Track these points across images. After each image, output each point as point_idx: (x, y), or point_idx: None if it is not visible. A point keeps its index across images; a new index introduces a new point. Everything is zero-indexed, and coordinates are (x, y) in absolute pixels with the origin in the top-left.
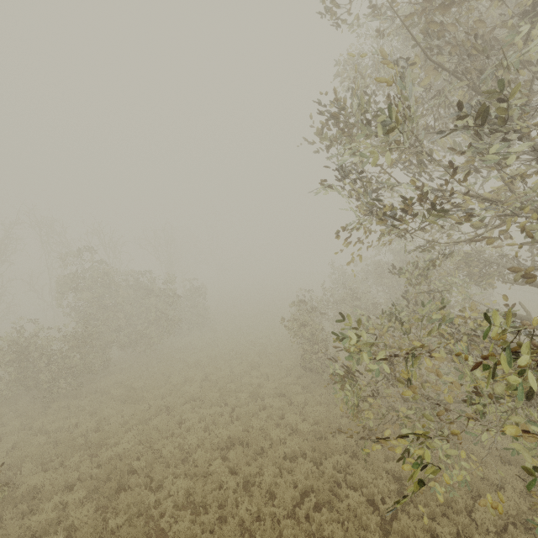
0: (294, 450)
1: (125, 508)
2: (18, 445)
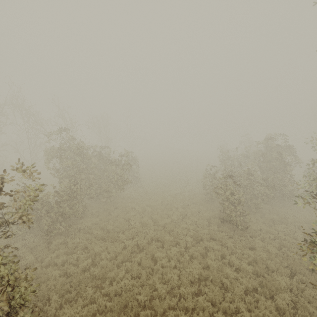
0: (247, 286)
1: None
2: (39, 278)
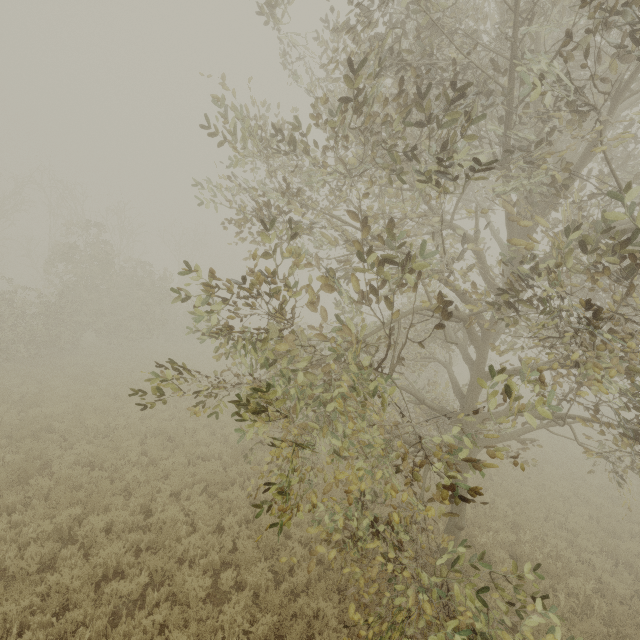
0: (214, 453)
1: (28, 450)
2: None
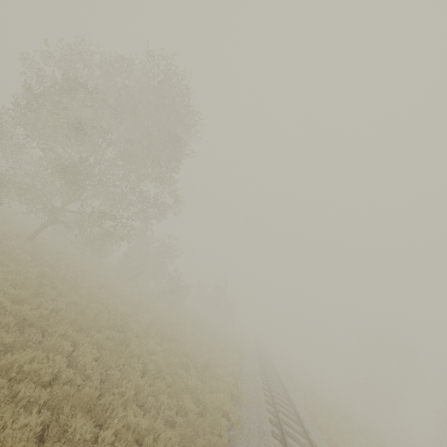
0: None
1: None
2: None
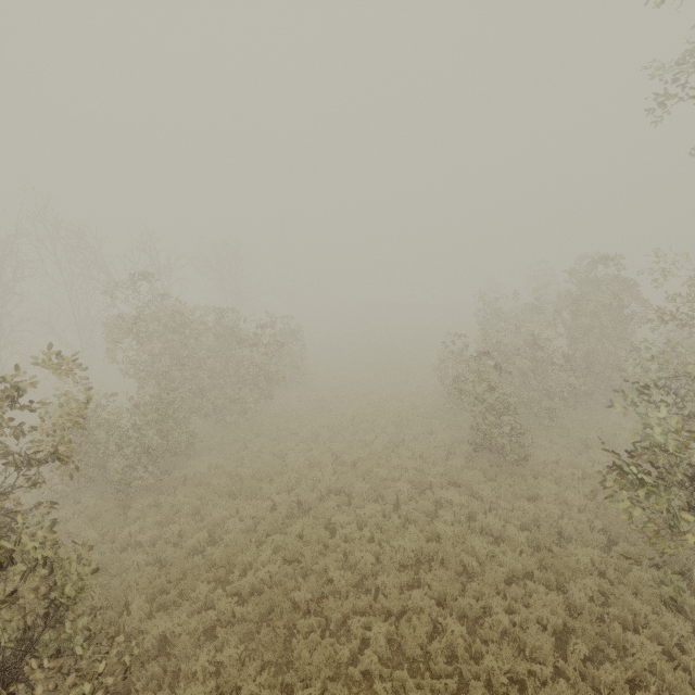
0: (513, 568)
1: (313, 669)
2: (108, 569)
